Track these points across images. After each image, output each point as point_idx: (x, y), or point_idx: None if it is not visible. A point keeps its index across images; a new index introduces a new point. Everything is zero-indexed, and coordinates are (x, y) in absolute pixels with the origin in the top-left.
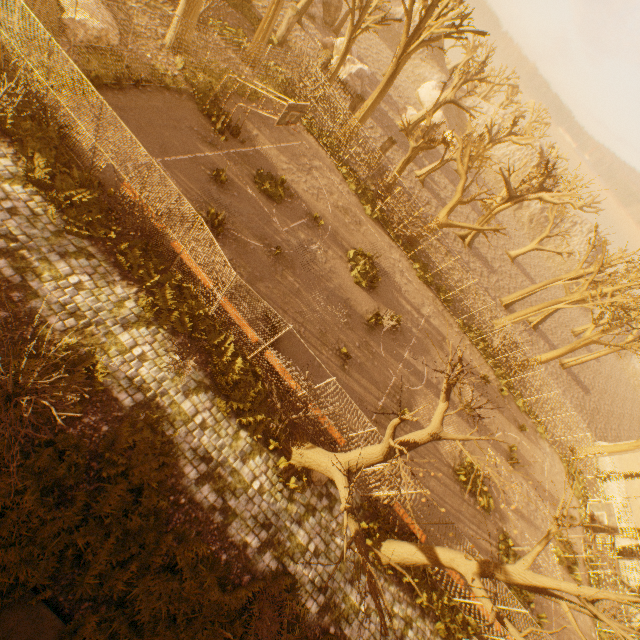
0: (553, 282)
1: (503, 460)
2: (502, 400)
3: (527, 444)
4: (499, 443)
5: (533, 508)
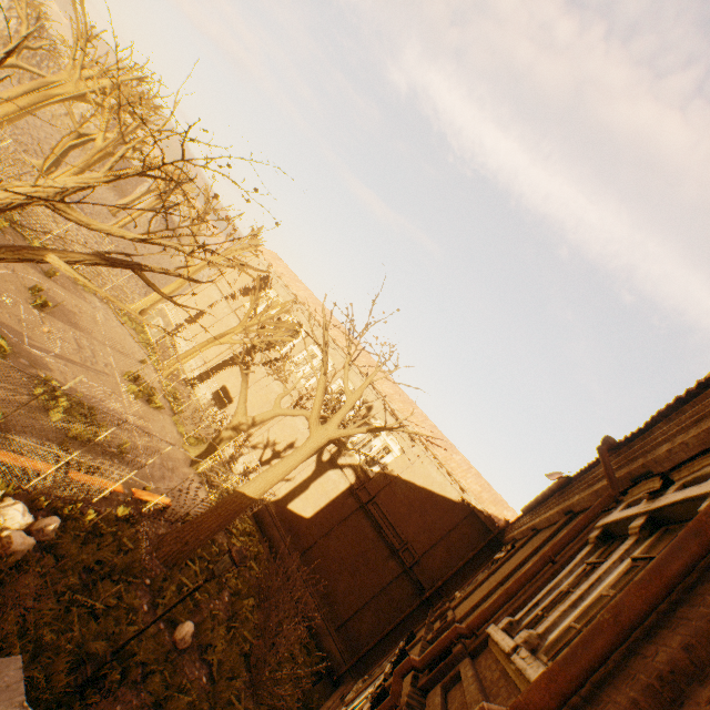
0: (44, 87)
1: (22, 303)
2: (2, 235)
3: (66, 294)
4: (8, 283)
5: (91, 355)
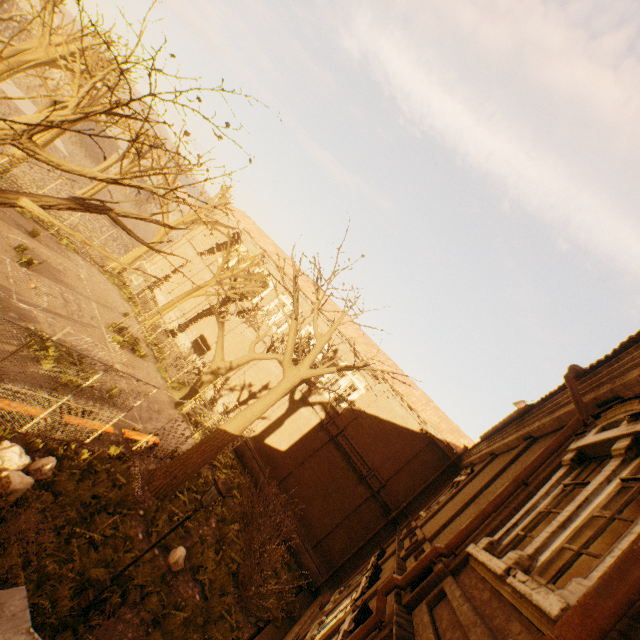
0: (16, 55)
1: (9, 261)
2: None
3: (50, 253)
4: None
5: (77, 309)
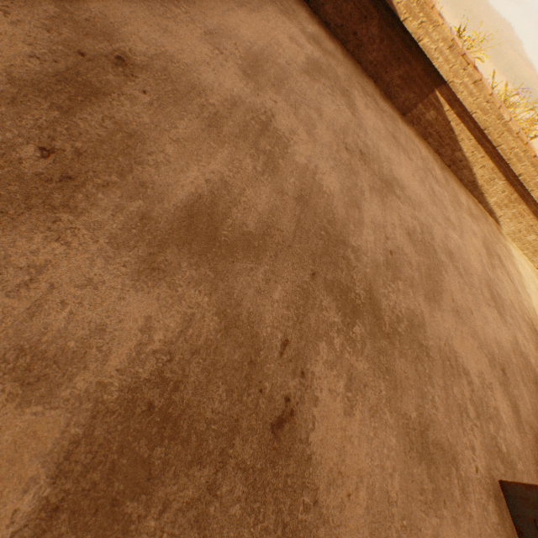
0: None
1: None
2: None
3: None
4: None
5: None
